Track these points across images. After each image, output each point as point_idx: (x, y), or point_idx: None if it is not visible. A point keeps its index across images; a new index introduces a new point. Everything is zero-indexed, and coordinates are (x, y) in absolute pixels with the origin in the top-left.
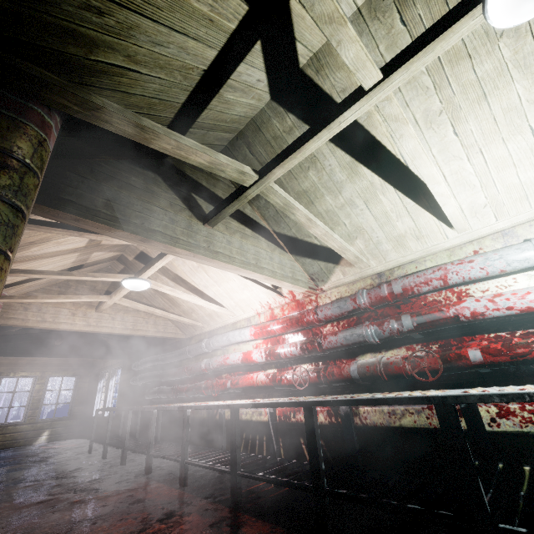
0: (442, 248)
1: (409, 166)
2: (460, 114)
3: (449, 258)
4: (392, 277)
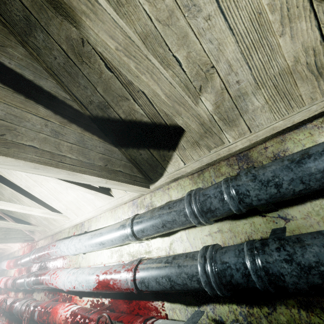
0: (64, 227)
1: (20, 186)
2: None
3: (68, 234)
4: (54, 240)
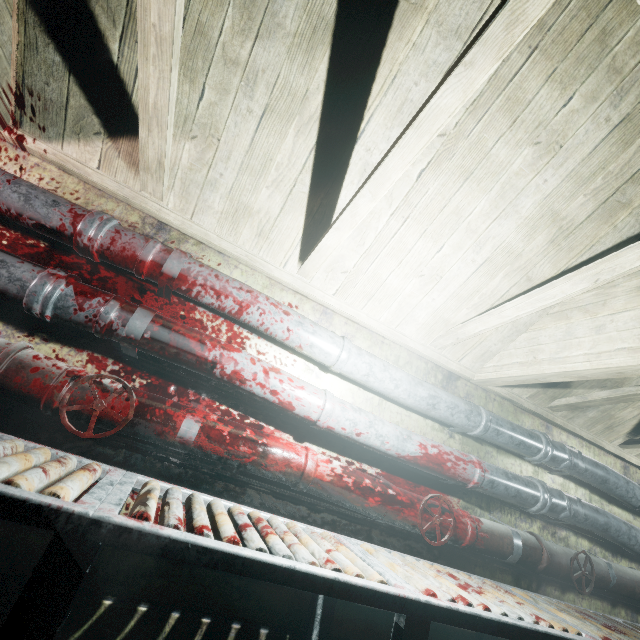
0: (269, 271)
1: (358, 143)
2: (444, 162)
3: (263, 288)
4: (177, 246)
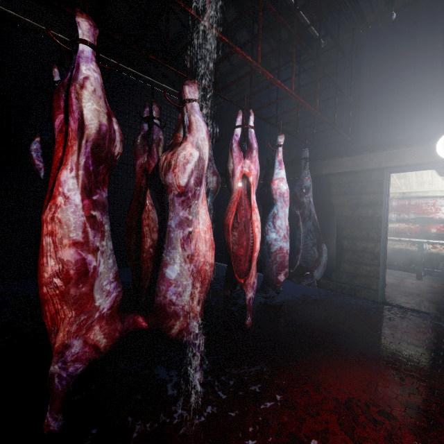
0: (438, 190)
1: None
2: None
3: (439, 194)
4: (410, 196)
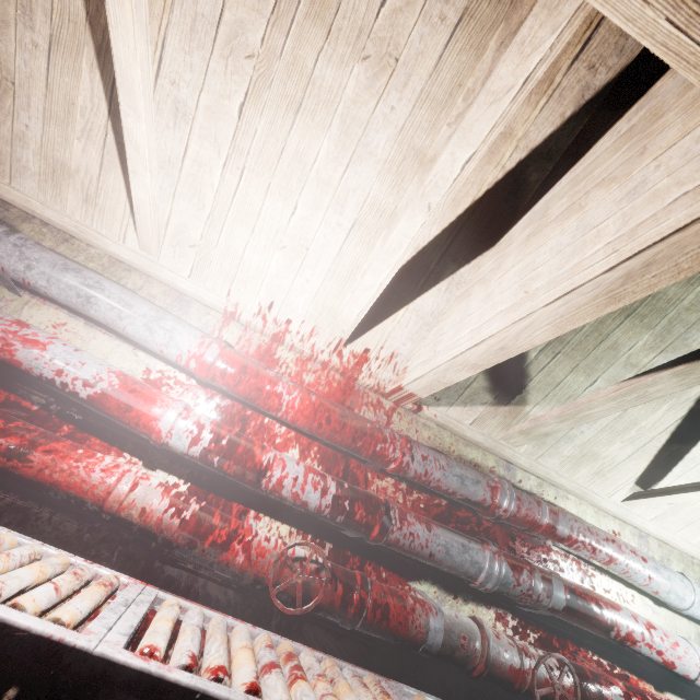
0: (598, 503)
1: None
2: None
3: (591, 518)
4: (524, 485)
